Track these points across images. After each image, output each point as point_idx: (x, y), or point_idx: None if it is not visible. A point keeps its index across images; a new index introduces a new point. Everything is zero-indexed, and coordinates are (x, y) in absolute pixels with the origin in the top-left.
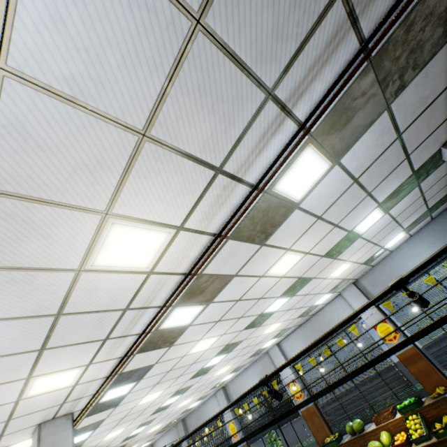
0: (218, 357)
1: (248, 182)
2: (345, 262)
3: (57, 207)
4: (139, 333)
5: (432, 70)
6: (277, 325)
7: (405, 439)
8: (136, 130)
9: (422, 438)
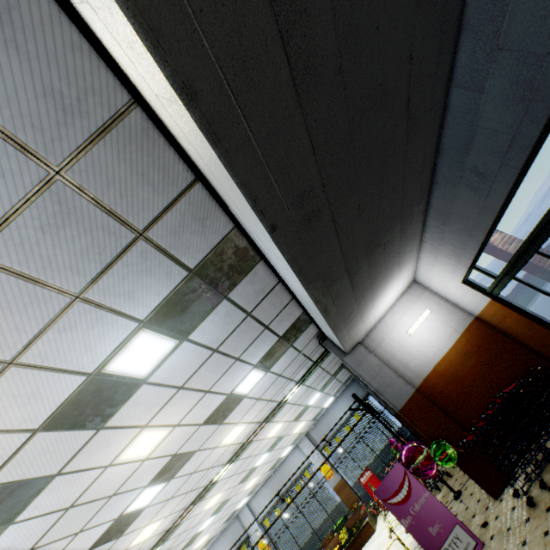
0: (210, 519)
1: (276, 400)
2: (302, 422)
3: (229, 424)
4: (201, 486)
5: (332, 354)
6: (255, 480)
7: (339, 547)
8: (258, 398)
9: (347, 541)
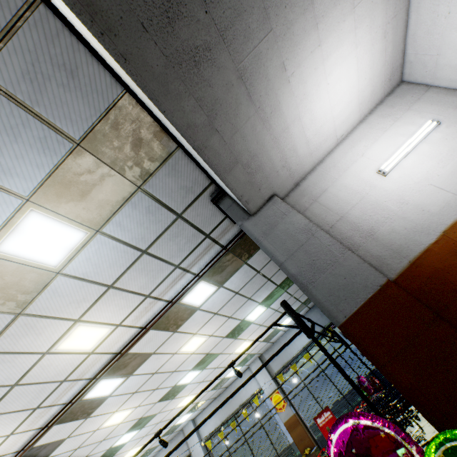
0: (129, 434)
1: (165, 299)
2: (246, 341)
3: (53, 319)
4: (65, 403)
5: None
6: (191, 398)
7: None
8: (107, 285)
9: None
